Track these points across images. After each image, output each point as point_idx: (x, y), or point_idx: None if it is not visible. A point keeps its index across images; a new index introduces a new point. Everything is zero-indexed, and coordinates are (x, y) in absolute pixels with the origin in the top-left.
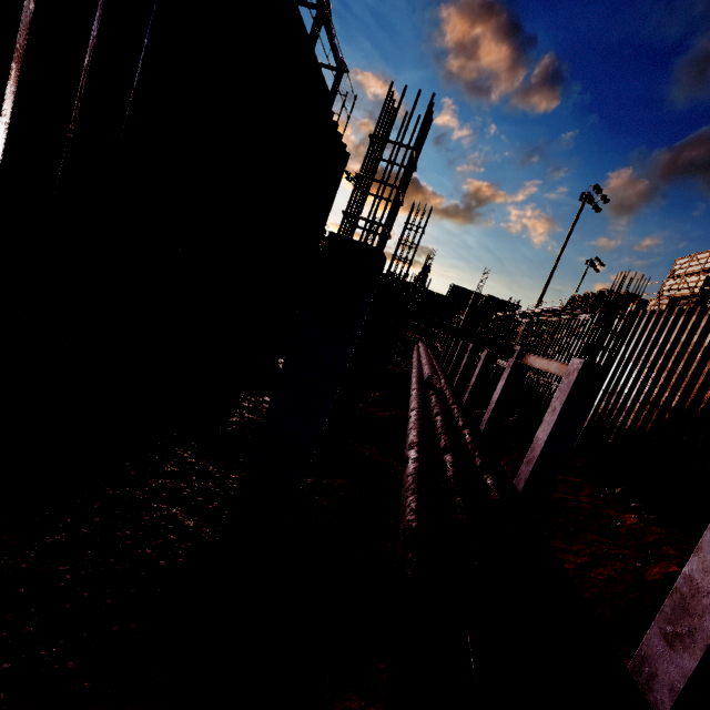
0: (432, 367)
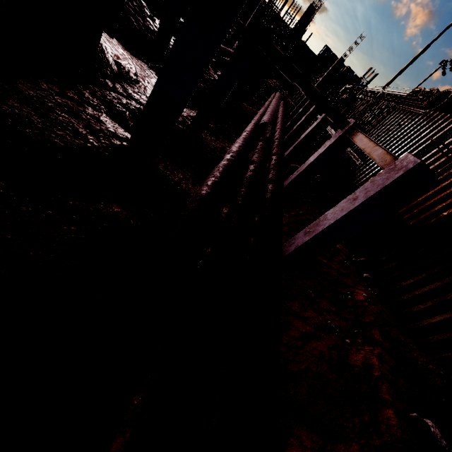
0: (271, 115)
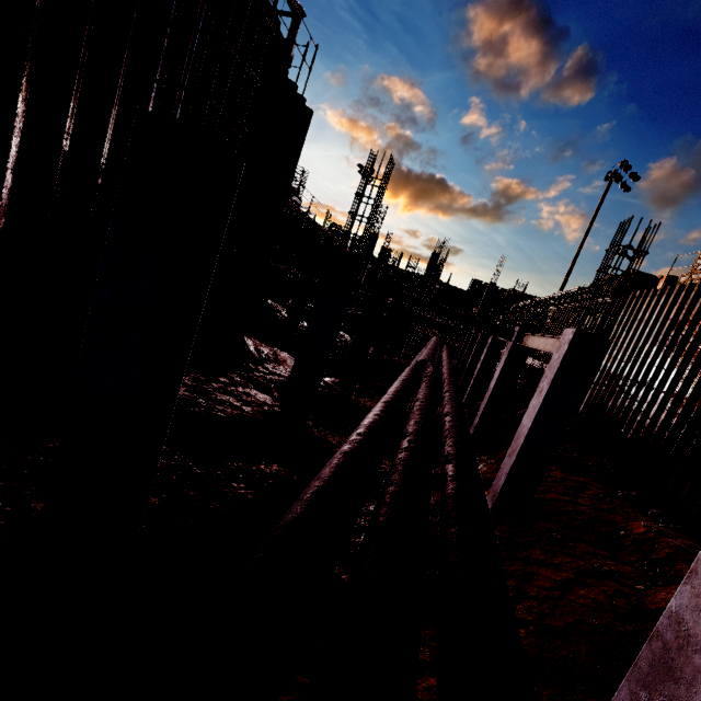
0: (427, 354)
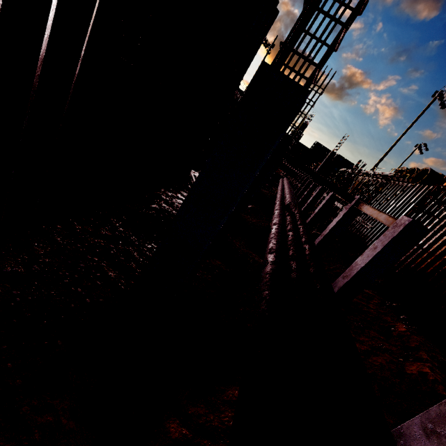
0: (292, 197)
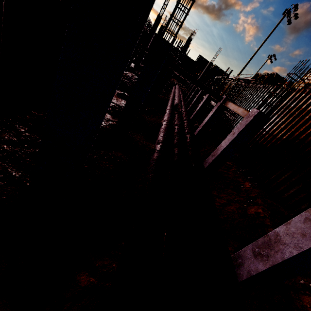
0: (179, 99)
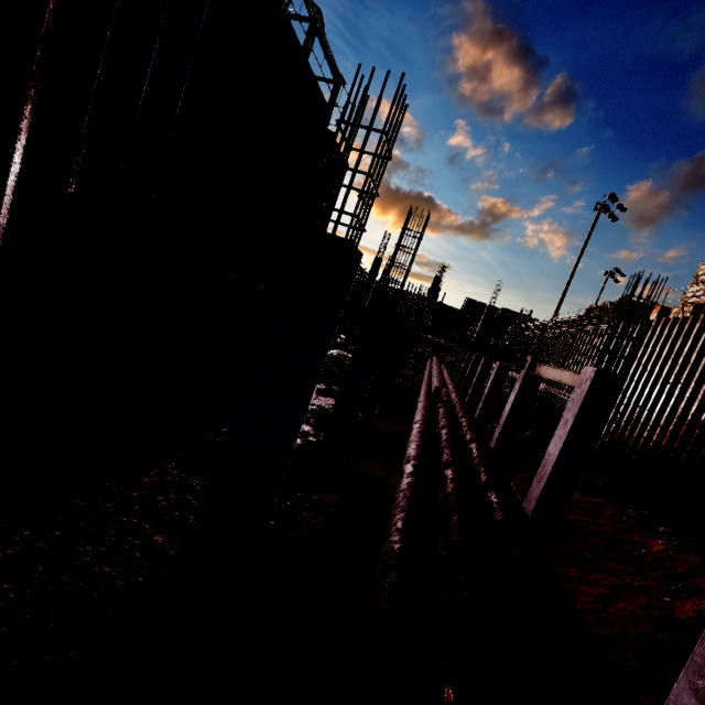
0: (440, 379)
